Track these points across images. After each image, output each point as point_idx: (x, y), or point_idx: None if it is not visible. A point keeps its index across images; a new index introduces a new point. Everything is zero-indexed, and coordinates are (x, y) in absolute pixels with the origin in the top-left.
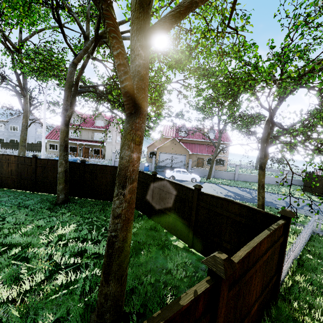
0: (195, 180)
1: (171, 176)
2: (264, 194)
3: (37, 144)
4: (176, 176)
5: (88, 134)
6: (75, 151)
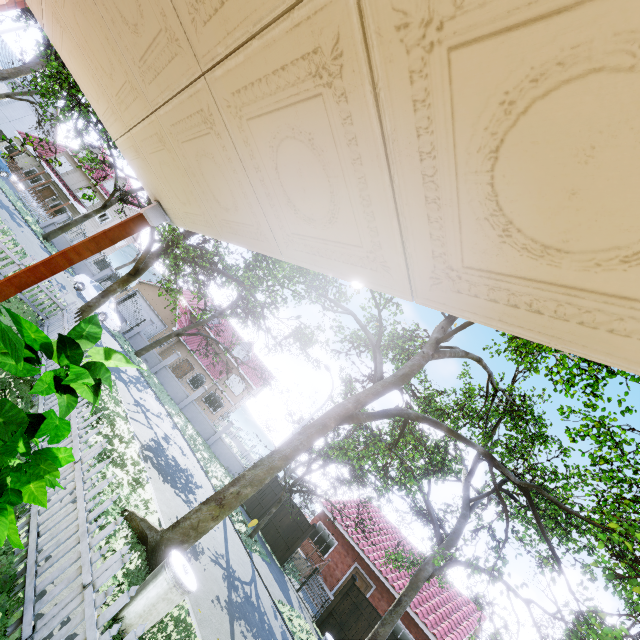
0: (103, 319)
1: (80, 283)
2: (97, 303)
3: (2, 132)
4: (88, 289)
5: (79, 181)
6: (32, 180)
